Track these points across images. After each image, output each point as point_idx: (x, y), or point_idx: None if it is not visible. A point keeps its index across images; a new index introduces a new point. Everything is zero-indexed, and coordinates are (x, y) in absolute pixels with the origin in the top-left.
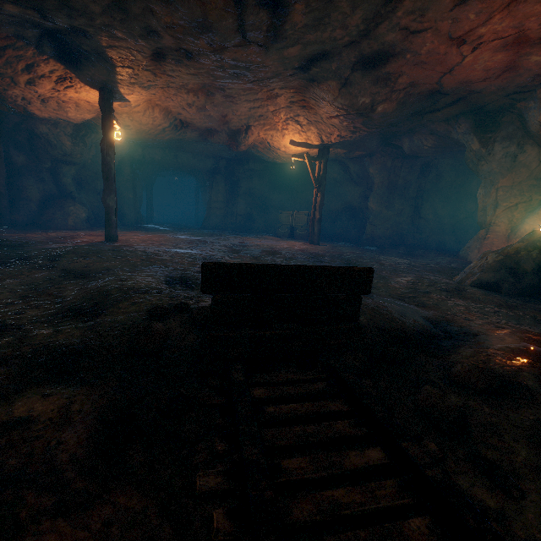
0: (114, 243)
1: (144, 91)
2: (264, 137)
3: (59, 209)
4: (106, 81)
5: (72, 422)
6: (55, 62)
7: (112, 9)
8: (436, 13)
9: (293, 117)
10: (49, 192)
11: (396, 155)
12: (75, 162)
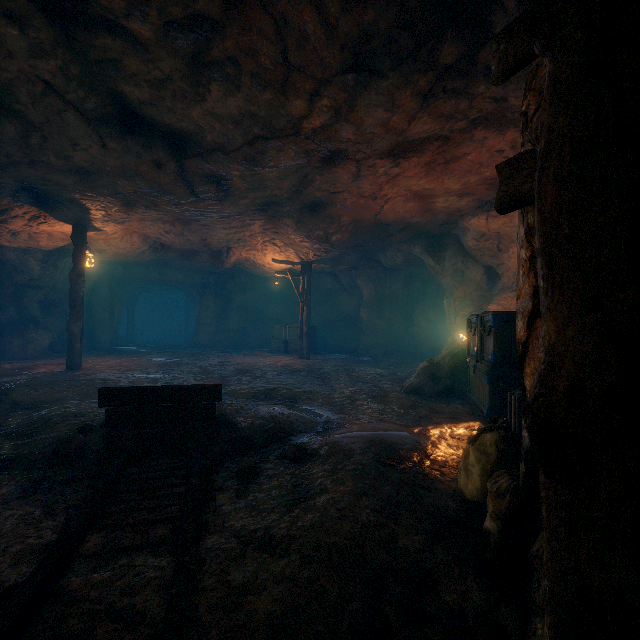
0: (75, 372)
1: (119, 225)
2: (247, 256)
3: (18, 336)
4: (81, 219)
5: (1, 489)
6: (30, 206)
7: (83, 182)
8: (343, 184)
9: (270, 240)
10: (8, 318)
11: (378, 268)
12: (43, 286)
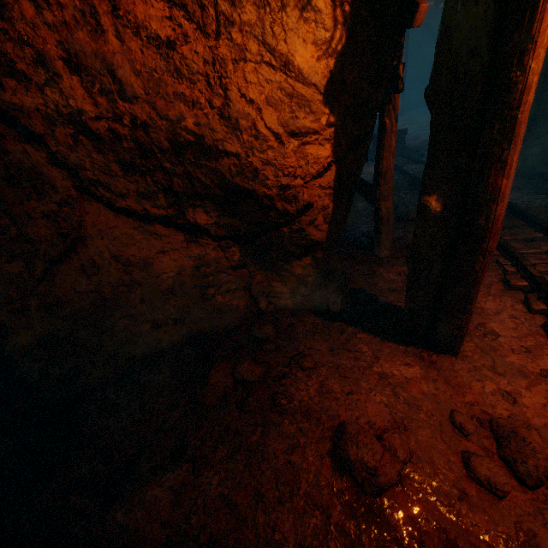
0: None
1: None
2: None
3: None
4: None
5: None
6: None
7: None
8: None
9: None
10: None
11: None
12: None
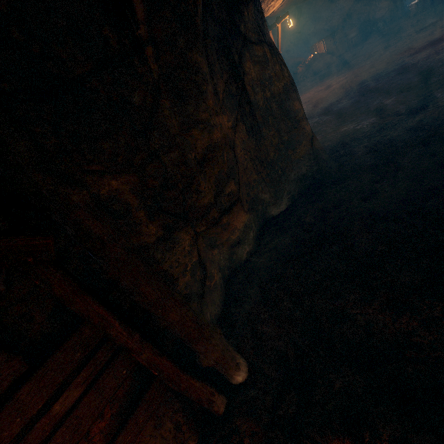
0: None
1: None
2: None
3: None
4: None
5: None
6: None
7: None
8: None
9: None
10: None
11: None
12: None
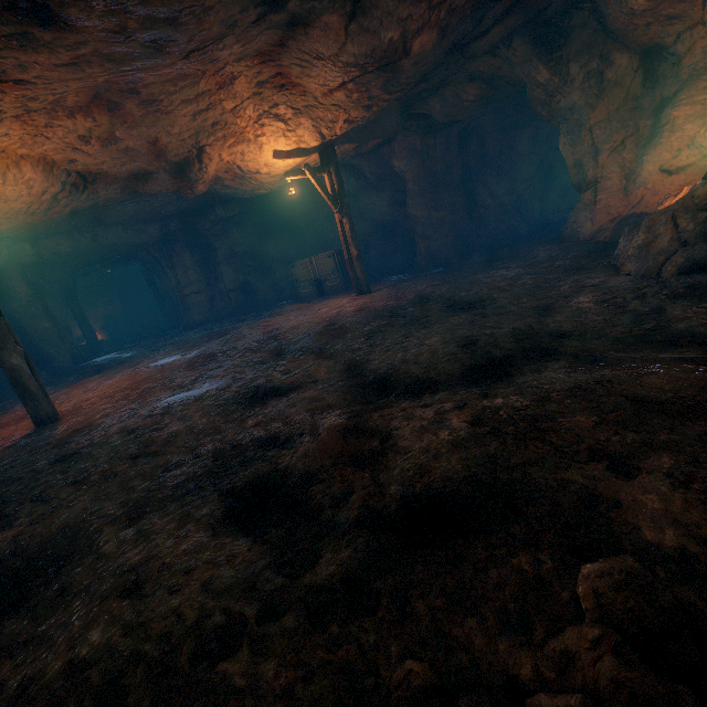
0: (55, 429)
1: None
2: (229, 160)
3: None
4: None
5: None
6: None
7: None
8: None
9: (269, 110)
10: None
11: (425, 130)
12: None
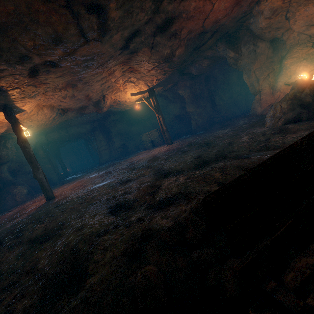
0: (54, 200)
1: (33, 100)
2: (114, 98)
3: (7, 195)
4: (5, 103)
5: None
6: None
7: None
8: None
9: (127, 79)
10: None
11: (190, 78)
12: (5, 162)
